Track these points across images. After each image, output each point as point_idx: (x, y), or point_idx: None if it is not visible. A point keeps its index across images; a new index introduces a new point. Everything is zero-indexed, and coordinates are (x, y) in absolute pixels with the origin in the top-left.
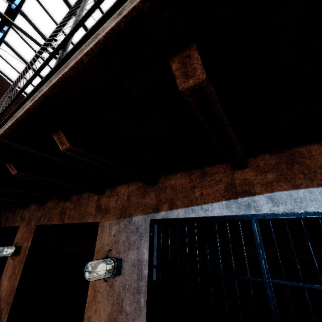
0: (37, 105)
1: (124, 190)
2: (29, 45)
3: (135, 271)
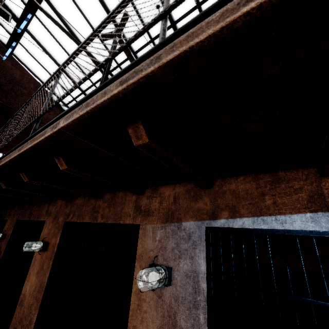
0: (130, 90)
1: (169, 192)
2: (52, 34)
3: (190, 283)
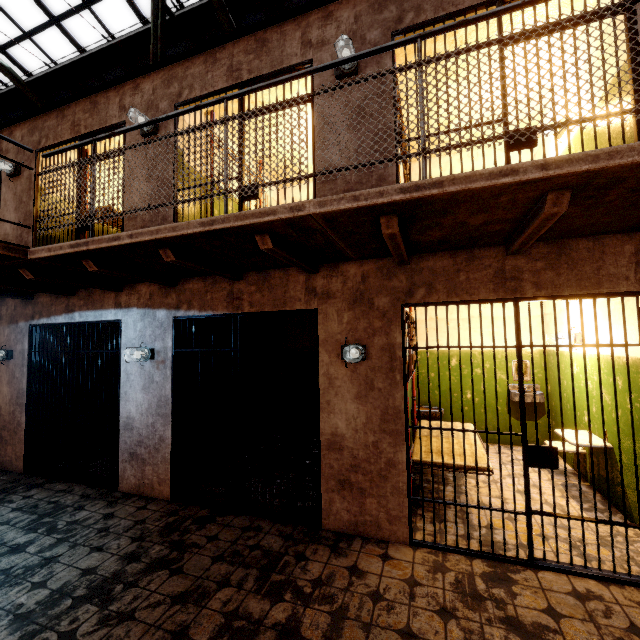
0: None
1: (12, 302)
2: None
3: (21, 356)
